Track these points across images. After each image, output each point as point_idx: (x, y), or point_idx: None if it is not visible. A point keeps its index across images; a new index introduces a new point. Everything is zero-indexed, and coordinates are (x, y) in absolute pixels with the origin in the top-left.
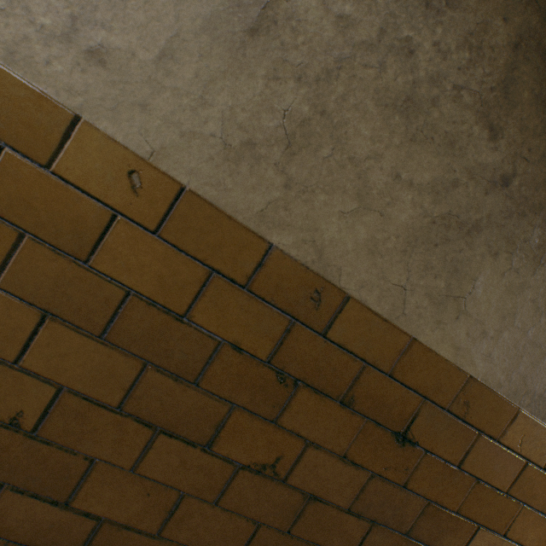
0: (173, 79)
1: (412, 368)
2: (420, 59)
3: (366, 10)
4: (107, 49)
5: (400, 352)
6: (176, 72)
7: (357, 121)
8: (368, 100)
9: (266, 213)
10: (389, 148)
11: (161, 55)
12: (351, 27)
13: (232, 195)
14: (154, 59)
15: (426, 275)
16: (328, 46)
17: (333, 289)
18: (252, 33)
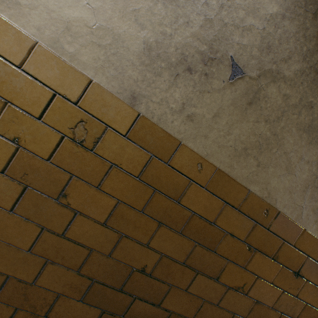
0: (218, 125)
1: (303, 242)
2: (315, 109)
3: (295, 91)
4: (195, 115)
5: (298, 235)
6: (219, 122)
7: (288, 137)
8: (293, 128)
9: (249, 177)
10: (300, 147)
11: (214, 115)
12: (288, 99)
13: (236, 170)
14: (212, 117)
15: (312, 201)
16: (278, 107)
17: (273, 208)
18: (249, 104)
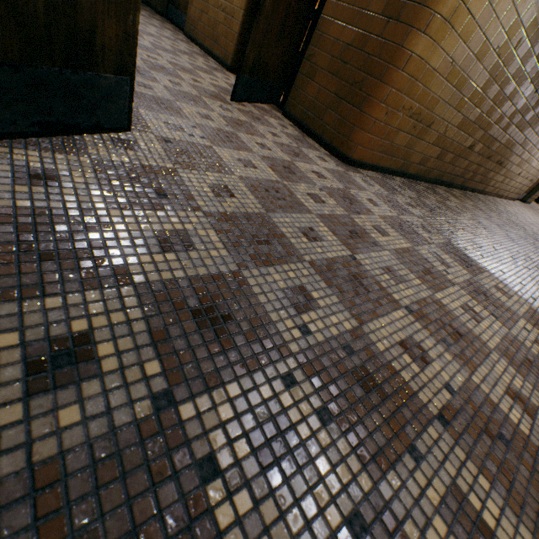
0: None
1: None
2: None
3: None
4: None
5: None
6: None
7: None
8: None
9: None
10: None
11: None
12: None
13: None
14: None
15: None
16: None
17: None
18: None
